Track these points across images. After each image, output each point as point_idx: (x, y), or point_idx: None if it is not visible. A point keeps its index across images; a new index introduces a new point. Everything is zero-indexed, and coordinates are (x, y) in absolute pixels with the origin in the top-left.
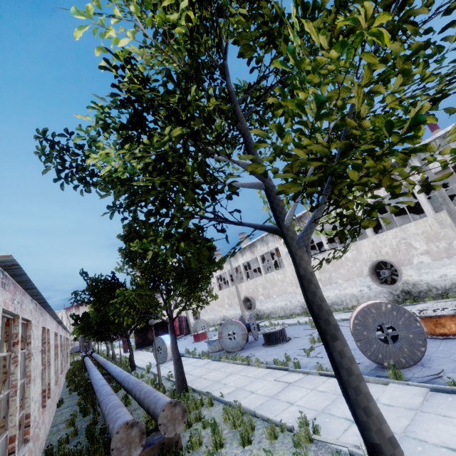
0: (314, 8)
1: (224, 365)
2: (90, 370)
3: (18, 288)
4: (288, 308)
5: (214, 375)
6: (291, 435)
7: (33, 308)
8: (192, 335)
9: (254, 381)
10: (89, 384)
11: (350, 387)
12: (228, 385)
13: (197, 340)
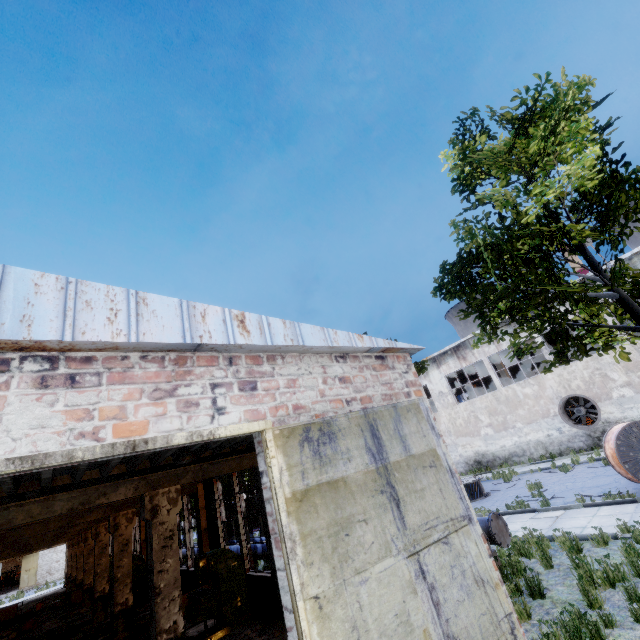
0: None
1: None
2: None
3: None
4: None
5: None
6: (619, 541)
7: None
8: None
9: None
10: None
11: None
12: None
13: None
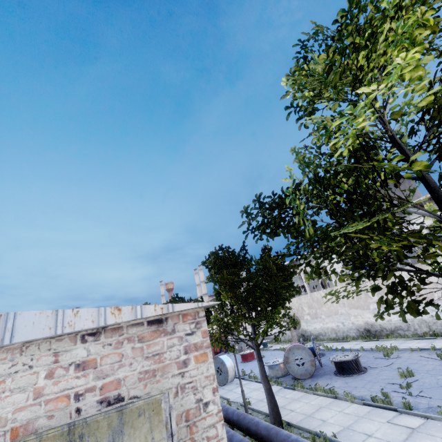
0: None
1: (303, 395)
2: None
3: None
4: (340, 330)
5: (300, 407)
6: None
7: None
8: (240, 354)
9: (359, 420)
10: None
11: None
12: (327, 421)
13: (245, 361)
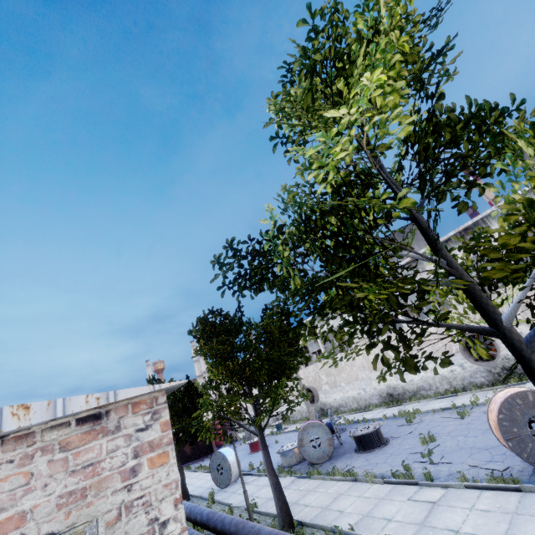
0: (502, 113)
1: (319, 483)
2: None
3: None
4: (362, 399)
5: (316, 499)
6: None
7: None
8: (248, 443)
9: (380, 503)
10: None
11: None
12: (345, 511)
13: (254, 451)
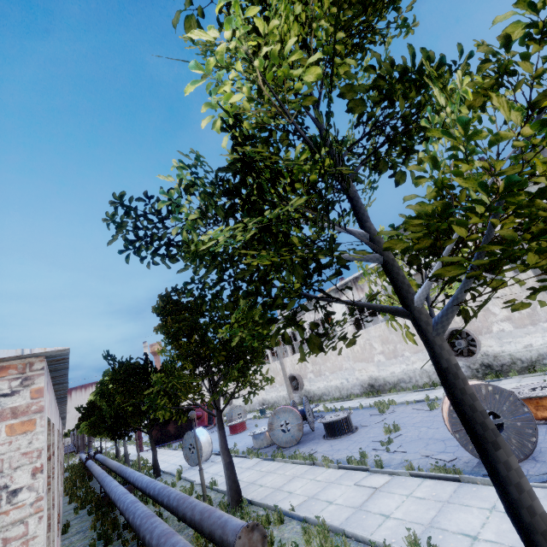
0: (440, 65)
1: (281, 465)
2: (103, 480)
3: (50, 384)
4: (344, 388)
5: (272, 480)
6: None
7: (54, 407)
8: (228, 426)
9: (328, 487)
10: (102, 499)
11: (523, 507)
12: (294, 493)
13: (233, 433)
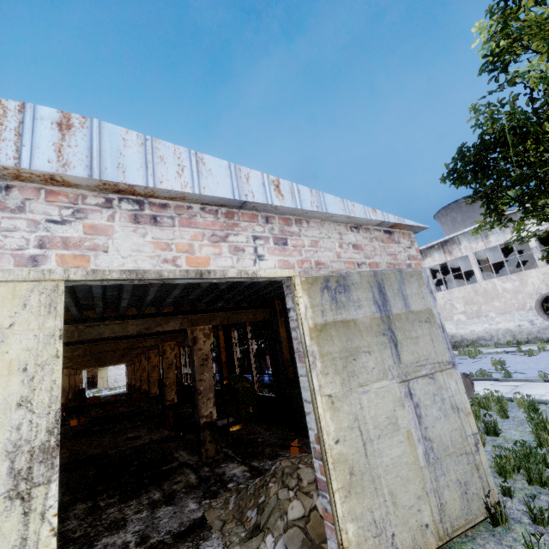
0: None
1: None
2: None
3: None
4: None
5: None
6: None
7: None
8: None
9: None
10: None
11: None
12: None
13: None
